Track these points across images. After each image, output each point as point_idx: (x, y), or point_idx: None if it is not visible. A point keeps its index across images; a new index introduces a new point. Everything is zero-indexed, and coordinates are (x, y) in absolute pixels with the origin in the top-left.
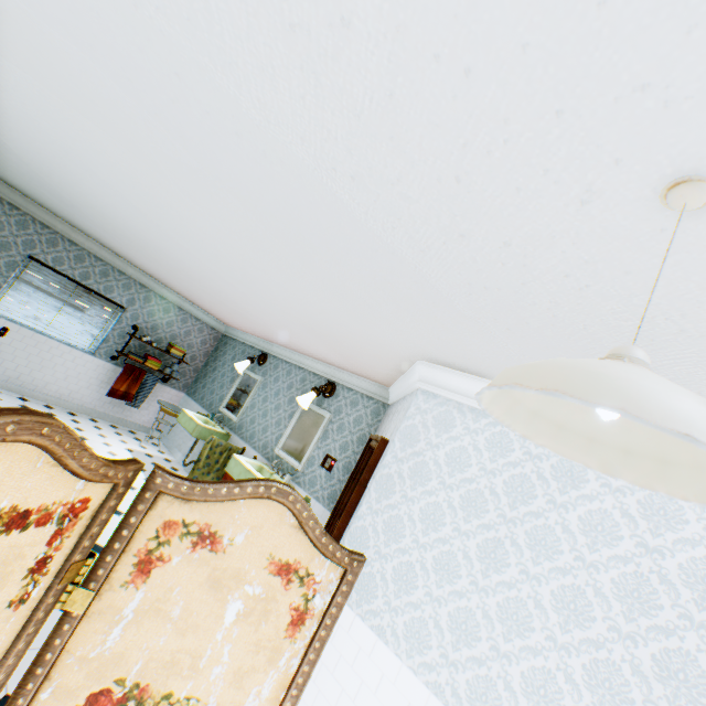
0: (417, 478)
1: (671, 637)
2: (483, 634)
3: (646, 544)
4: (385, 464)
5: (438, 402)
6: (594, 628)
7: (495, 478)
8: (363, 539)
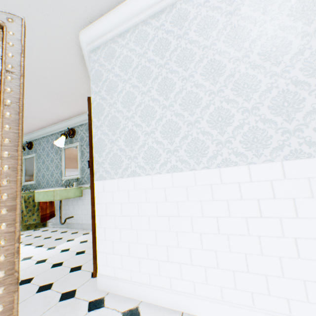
0: (111, 91)
1: (261, 38)
2: (181, 124)
3: (230, 12)
4: (93, 101)
5: (102, 49)
6: (227, 70)
7: (148, 54)
8: (102, 144)
